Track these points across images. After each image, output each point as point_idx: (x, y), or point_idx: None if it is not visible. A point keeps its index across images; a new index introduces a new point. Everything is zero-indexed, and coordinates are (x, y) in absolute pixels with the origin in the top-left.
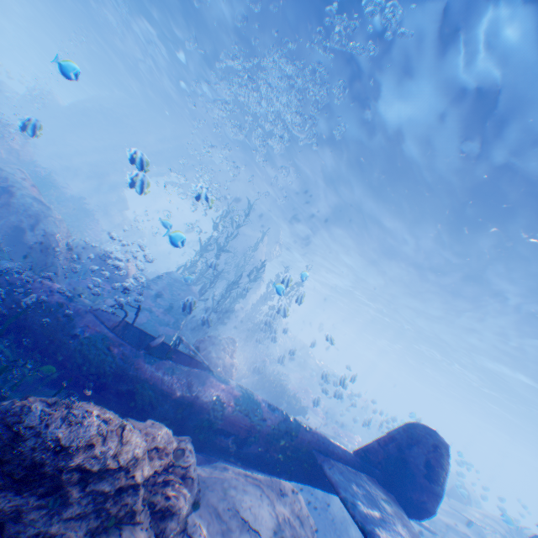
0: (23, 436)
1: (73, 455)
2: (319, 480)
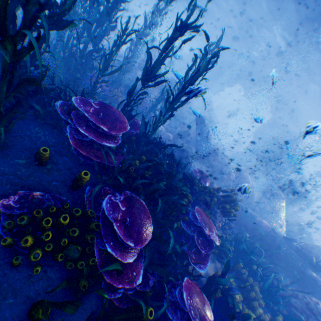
0: None
1: None
2: None
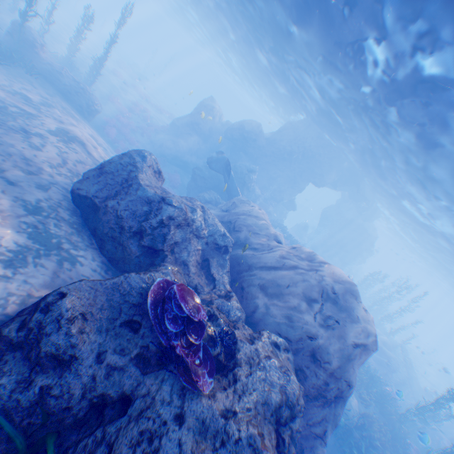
0: None
1: None
2: None
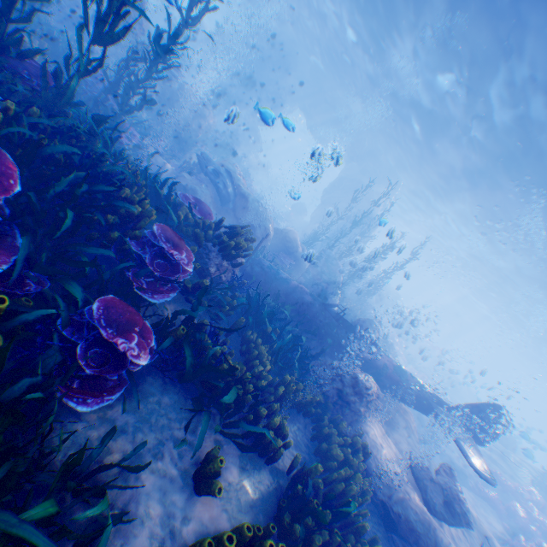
0: (358, 382)
1: (367, 389)
2: (427, 412)
